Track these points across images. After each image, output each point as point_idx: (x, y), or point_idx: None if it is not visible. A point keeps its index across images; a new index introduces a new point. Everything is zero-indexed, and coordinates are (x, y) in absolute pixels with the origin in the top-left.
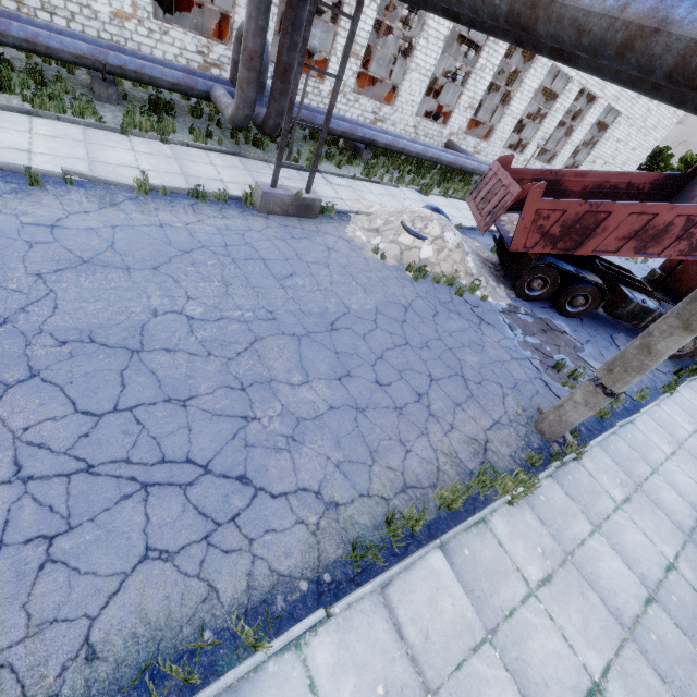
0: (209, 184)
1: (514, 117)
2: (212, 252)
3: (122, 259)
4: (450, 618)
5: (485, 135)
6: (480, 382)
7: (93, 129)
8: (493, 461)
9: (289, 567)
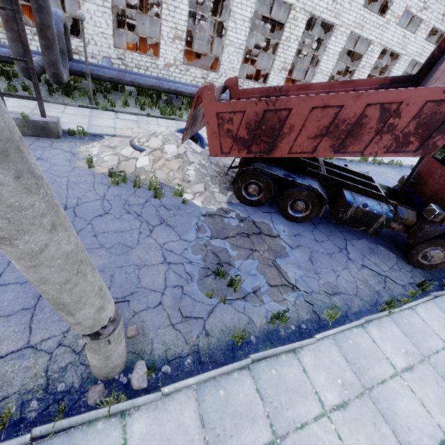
0: None
1: (325, 74)
2: None
3: None
4: None
5: None
6: None
7: None
8: None
9: None
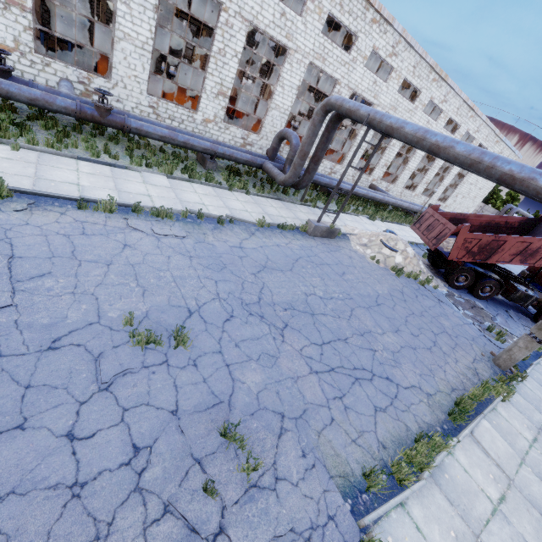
0: (279, 219)
1: (410, 170)
2: (306, 260)
3: (276, 265)
4: (503, 450)
5: (388, 179)
6: (456, 336)
7: (216, 188)
8: (483, 379)
9: (429, 420)
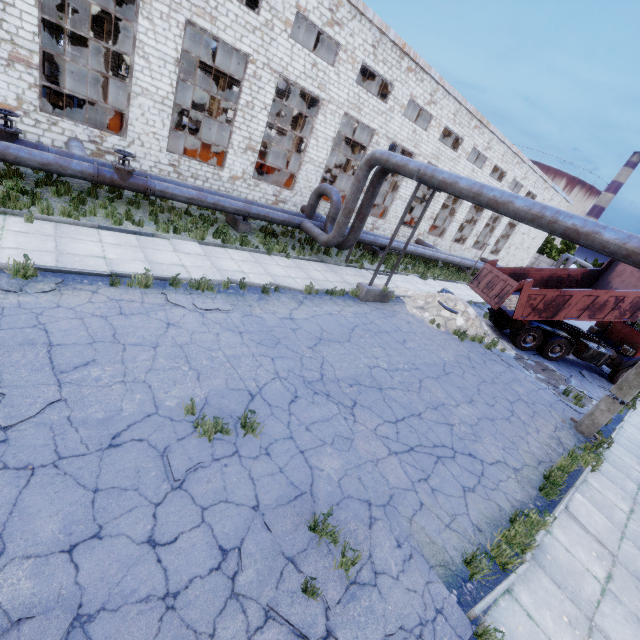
0: (326, 284)
1: (458, 222)
2: (362, 329)
3: (332, 336)
4: (602, 524)
5: (435, 232)
6: (533, 403)
7: (252, 253)
8: (568, 448)
9: (520, 498)
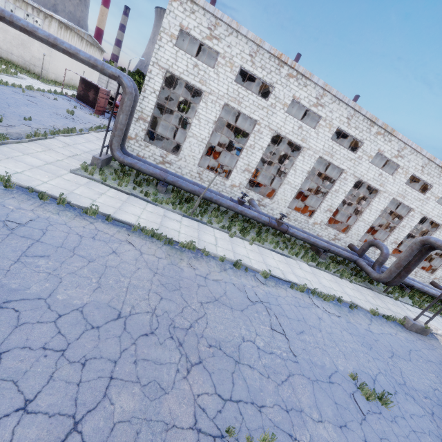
0: (379, 308)
1: None
2: (415, 353)
3: (399, 353)
4: None
5: None
6: None
7: (331, 275)
8: None
9: None
